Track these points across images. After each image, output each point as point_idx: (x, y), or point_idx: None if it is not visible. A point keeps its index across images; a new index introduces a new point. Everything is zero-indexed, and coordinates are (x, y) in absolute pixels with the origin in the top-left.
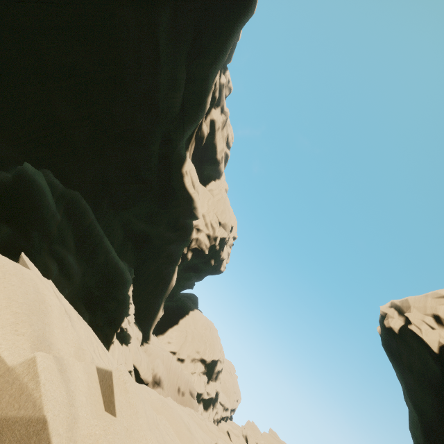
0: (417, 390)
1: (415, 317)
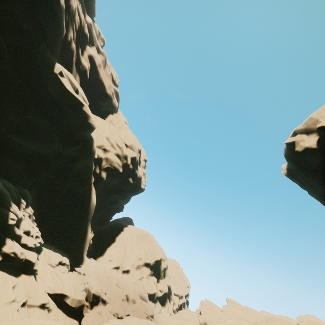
0: None
1: None
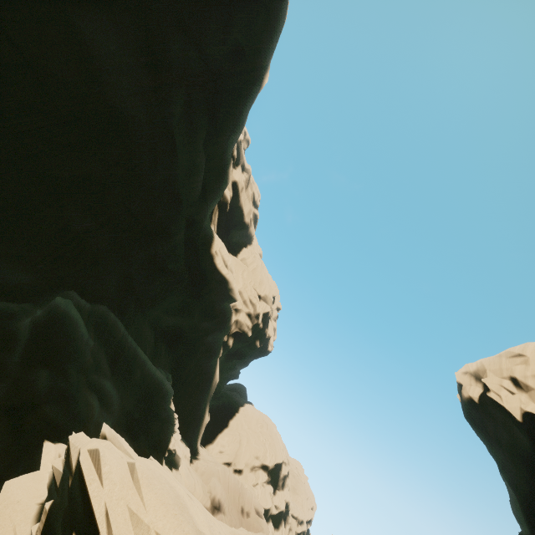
0: (510, 466)
1: (493, 382)
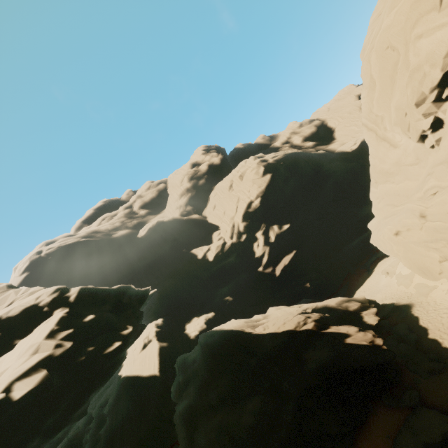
0: None
1: None
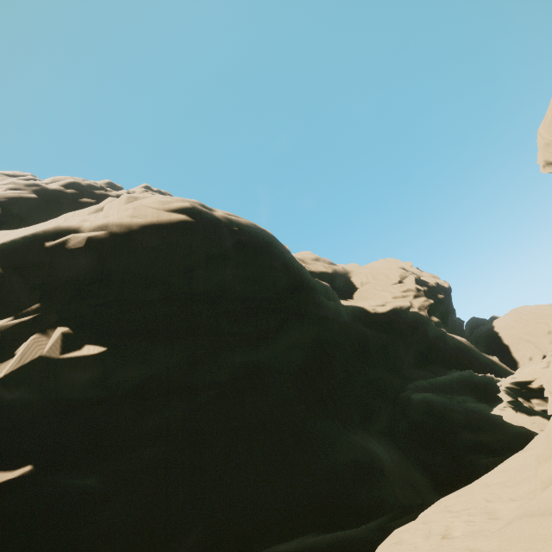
0: None
1: None
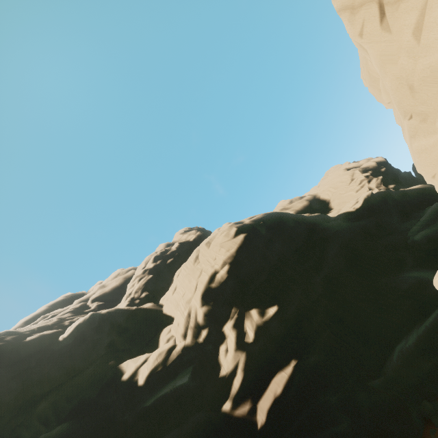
0: None
1: None
